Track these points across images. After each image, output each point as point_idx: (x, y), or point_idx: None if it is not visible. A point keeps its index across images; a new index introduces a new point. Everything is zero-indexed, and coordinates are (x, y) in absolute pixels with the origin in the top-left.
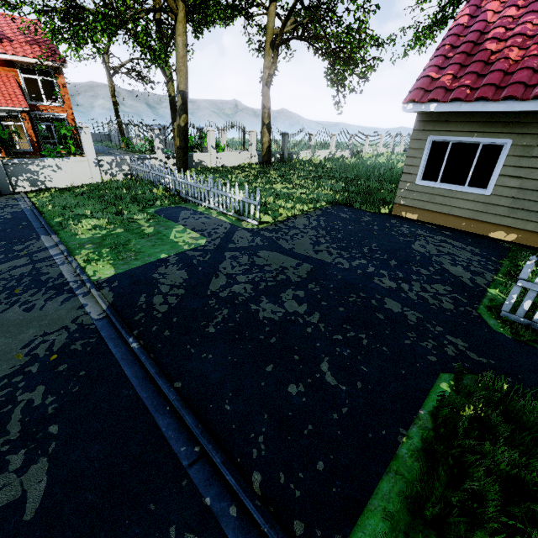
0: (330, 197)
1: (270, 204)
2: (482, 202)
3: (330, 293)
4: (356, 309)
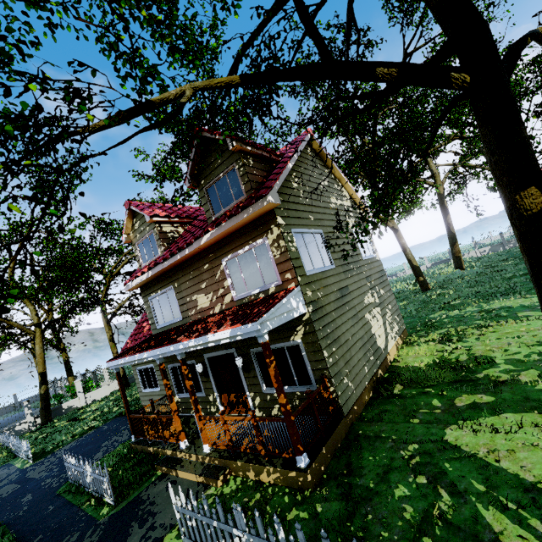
0: (118, 411)
1: (58, 440)
2: (161, 394)
3: (2, 503)
4: (1, 509)
